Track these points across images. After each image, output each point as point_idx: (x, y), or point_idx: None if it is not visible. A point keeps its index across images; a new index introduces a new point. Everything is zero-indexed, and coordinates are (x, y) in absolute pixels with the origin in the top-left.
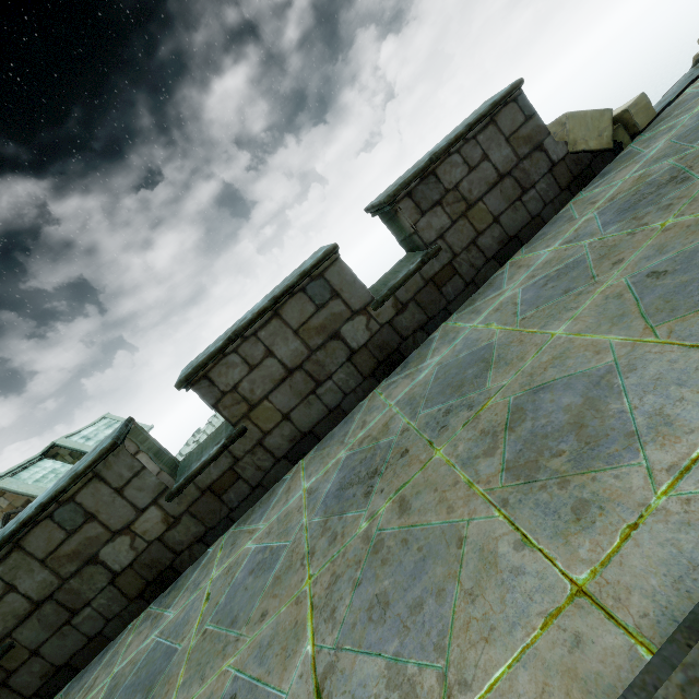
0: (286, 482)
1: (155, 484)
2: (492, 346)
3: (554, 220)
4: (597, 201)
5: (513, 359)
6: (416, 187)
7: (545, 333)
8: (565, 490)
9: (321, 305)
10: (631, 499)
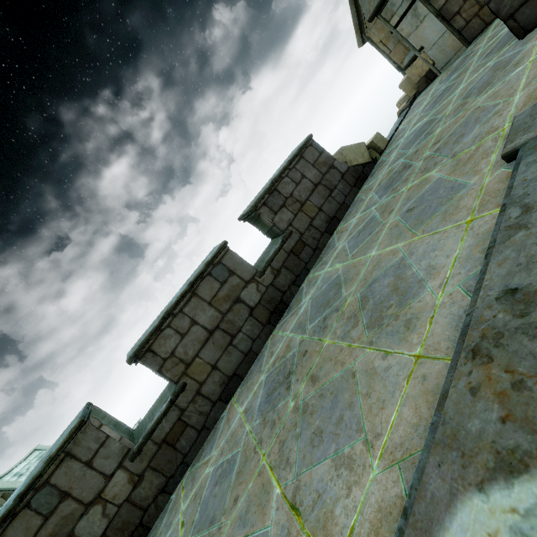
0: (225, 417)
1: (119, 449)
2: (339, 276)
3: (353, 203)
4: (373, 188)
5: (353, 276)
6: (267, 199)
7: (366, 257)
8: (398, 320)
9: (224, 281)
10: (428, 307)
